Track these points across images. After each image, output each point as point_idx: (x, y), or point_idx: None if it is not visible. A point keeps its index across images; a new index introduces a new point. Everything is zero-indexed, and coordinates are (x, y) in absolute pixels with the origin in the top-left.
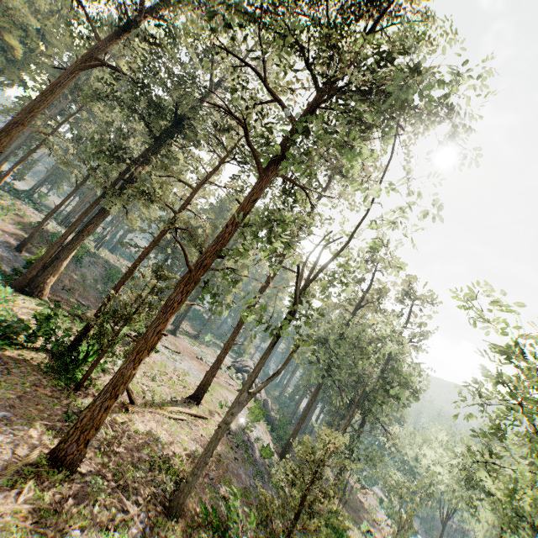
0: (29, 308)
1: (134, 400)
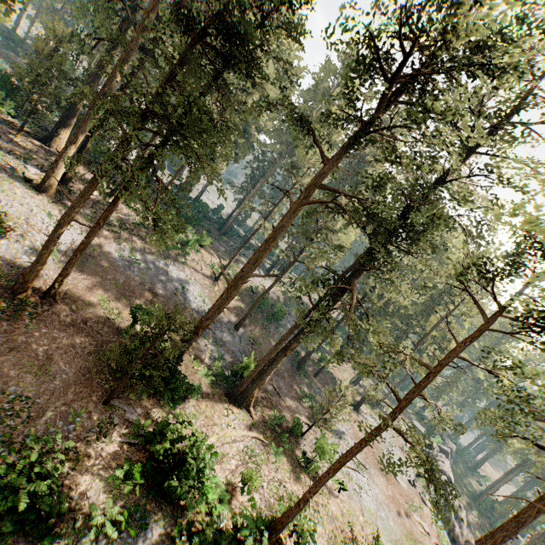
0: (238, 436)
1: None
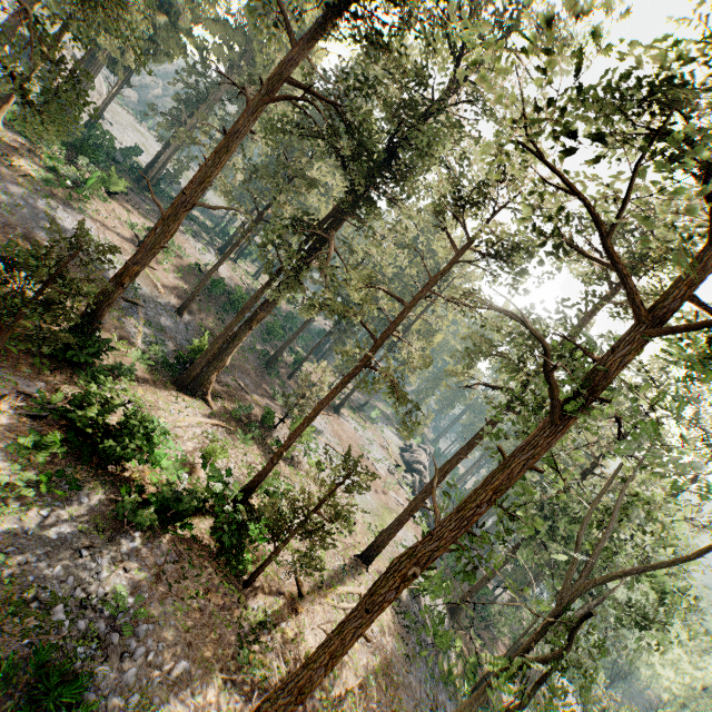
0: (193, 423)
1: (304, 592)
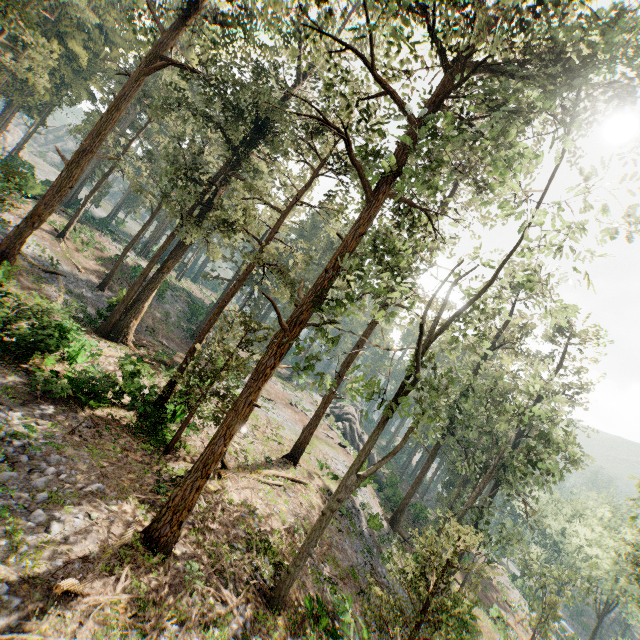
0: (115, 357)
1: (227, 464)
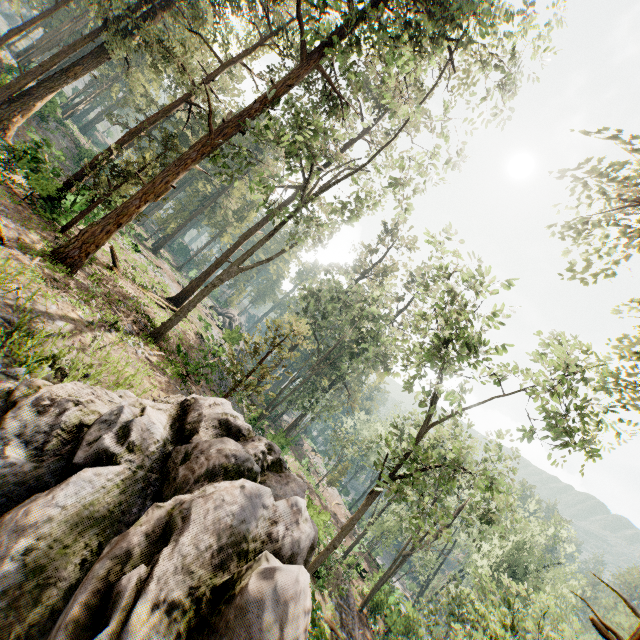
0: None
1: (118, 267)
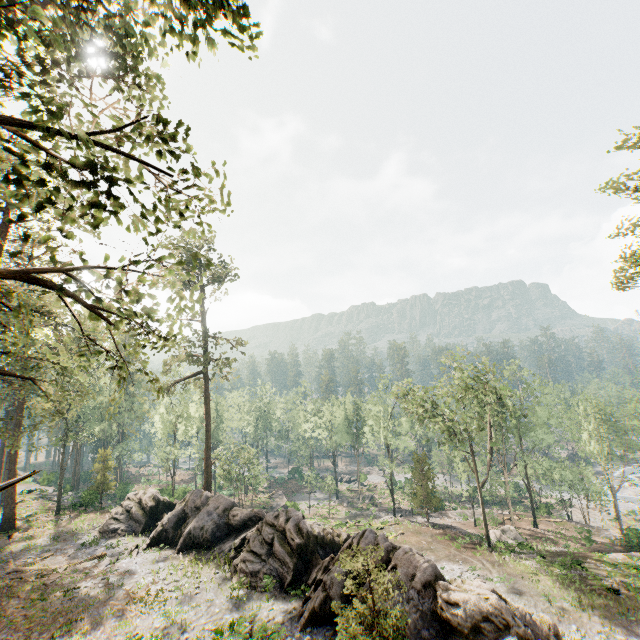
0: None
1: None
